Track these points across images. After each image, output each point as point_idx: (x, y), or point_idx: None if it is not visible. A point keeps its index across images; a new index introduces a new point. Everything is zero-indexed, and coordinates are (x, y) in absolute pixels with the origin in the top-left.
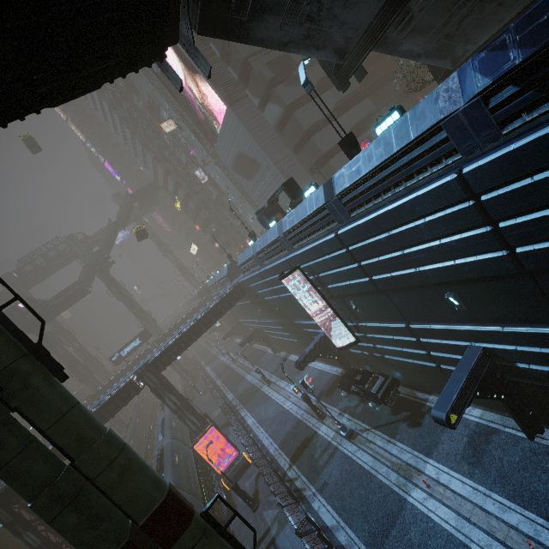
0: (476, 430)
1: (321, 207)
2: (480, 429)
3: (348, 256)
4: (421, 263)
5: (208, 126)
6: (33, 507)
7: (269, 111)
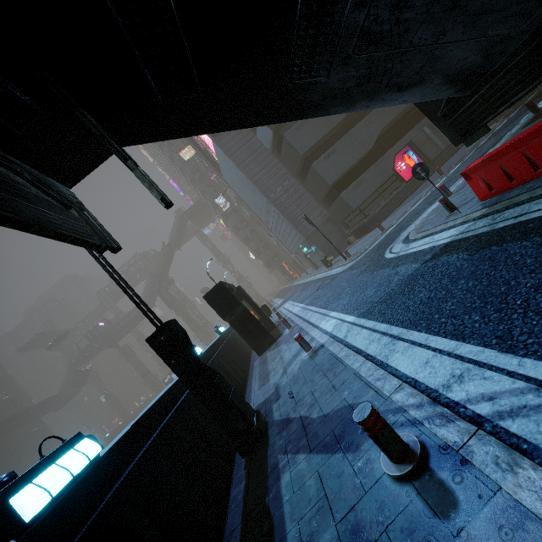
0: None
1: None
2: None
3: None
4: None
5: None
6: None
7: (261, 134)
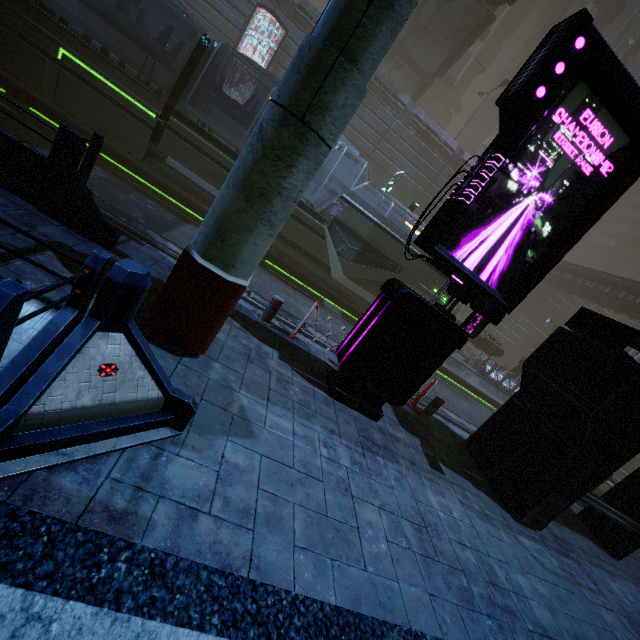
0: None
1: None
2: None
3: None
4: (351, 124)
5: None
6: None
7: None
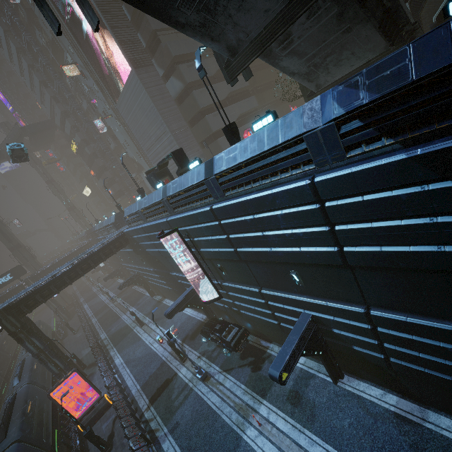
0: (300, 375)
1: (201, 181)
2: (303, 374)
3: (219, 228)
4: (275, 245)
5: (113, 81)
6: None
7: (172, 84)
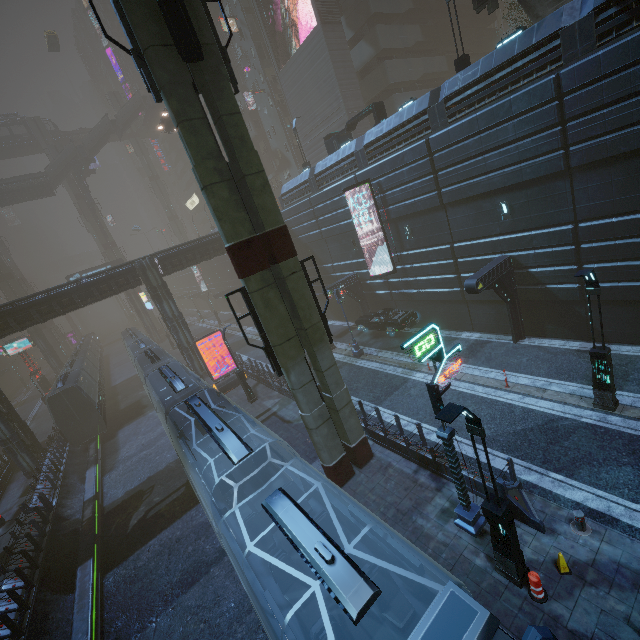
0: (475, 343)
1: (421, 112)
2: (478, 342)
3: (429, 165)
4: (494, 168)
5: (280, 44)
6: (203, 165)
7: (359, 51)
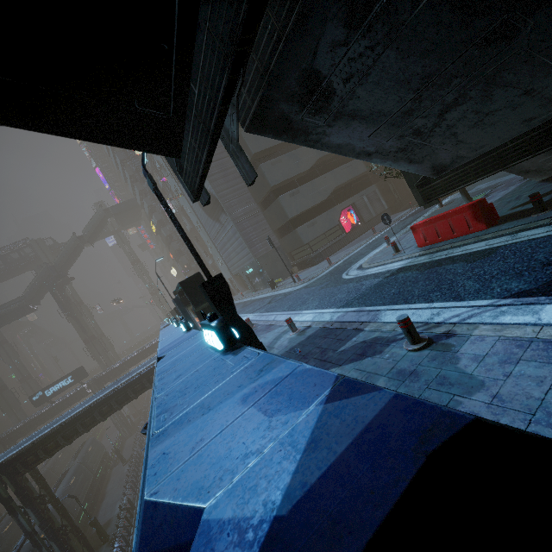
0: None
1: None
2: None
3: None
4: None
5: None
6: None
7: None
